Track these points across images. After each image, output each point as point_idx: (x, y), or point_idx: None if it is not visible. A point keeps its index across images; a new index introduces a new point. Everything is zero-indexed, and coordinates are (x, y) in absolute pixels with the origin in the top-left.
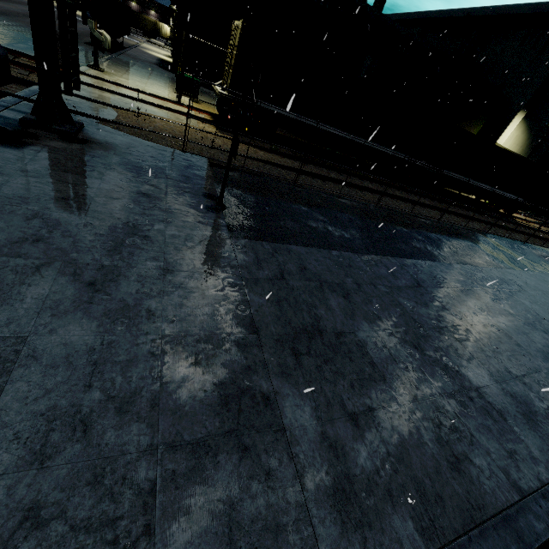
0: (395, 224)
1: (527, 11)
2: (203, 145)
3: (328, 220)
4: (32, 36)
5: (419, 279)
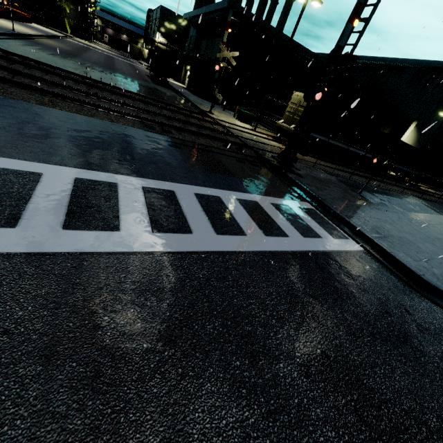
0: (393, 196)
1: (413, 64)
2: (311, 162)
3: (377, 197)
4: (295, 131)
5: (434, 221)
